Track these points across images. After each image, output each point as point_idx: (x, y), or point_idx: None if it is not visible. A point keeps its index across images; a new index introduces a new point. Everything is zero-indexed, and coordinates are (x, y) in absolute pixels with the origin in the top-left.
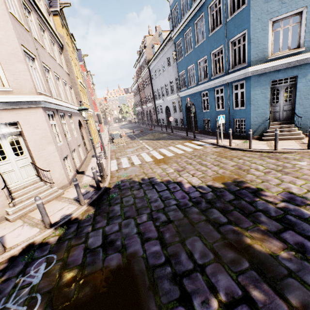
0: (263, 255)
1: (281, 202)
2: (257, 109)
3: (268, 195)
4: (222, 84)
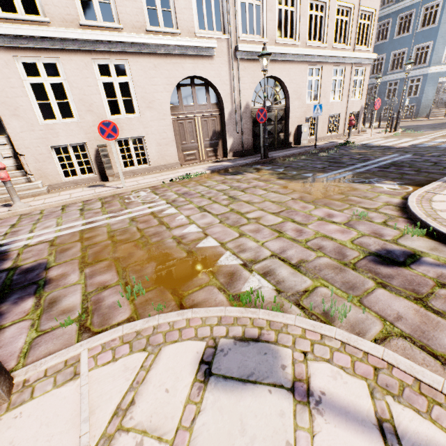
0: None
1: None
2: (427, 97)
3: None
4: (398, 78)
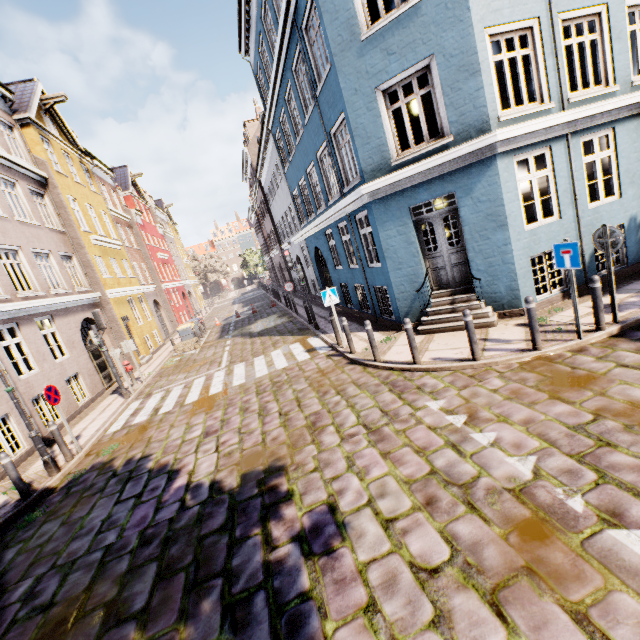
0: None
1: (288, 543)
2: (400, 267)
3: (286, 516)
4: (341, 216)
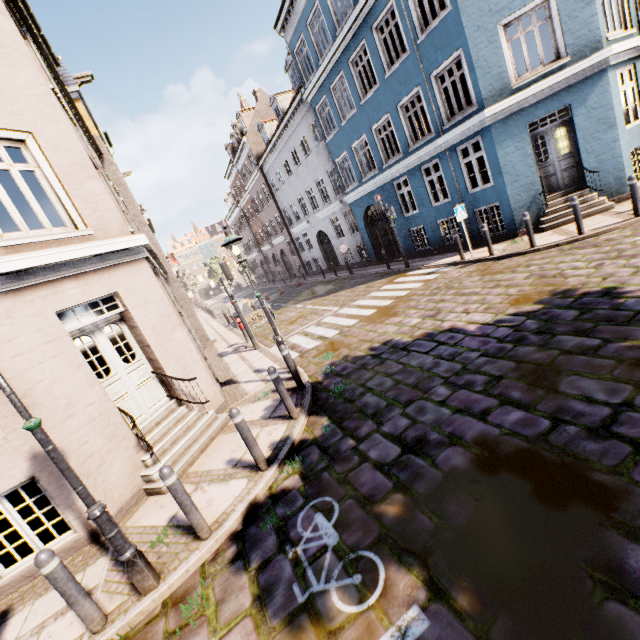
0: None
1: None
2: (517, 179)
3: (634, 290)
4: (434, 154)
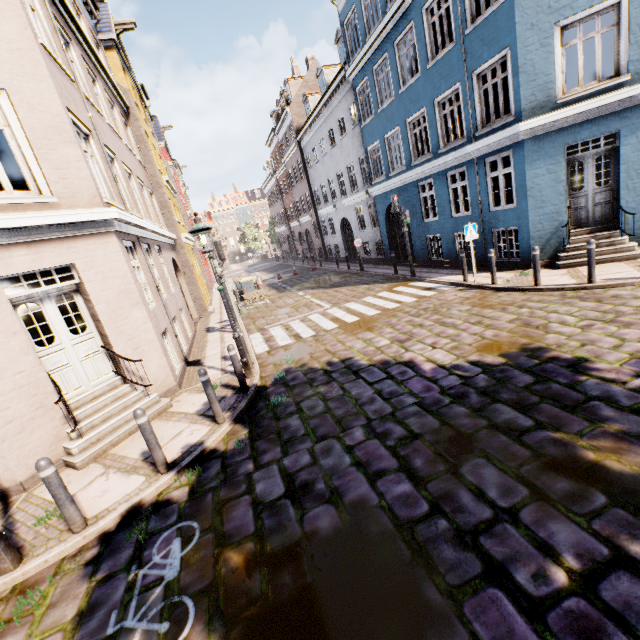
0: (629, 478)
1: (634, 379)
2: (542, 205)
3: (603, 368)
4: (462, 161)
